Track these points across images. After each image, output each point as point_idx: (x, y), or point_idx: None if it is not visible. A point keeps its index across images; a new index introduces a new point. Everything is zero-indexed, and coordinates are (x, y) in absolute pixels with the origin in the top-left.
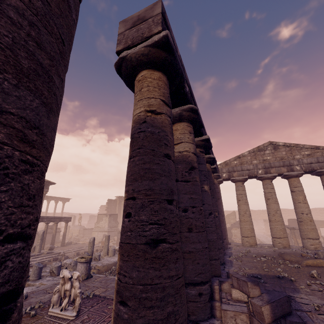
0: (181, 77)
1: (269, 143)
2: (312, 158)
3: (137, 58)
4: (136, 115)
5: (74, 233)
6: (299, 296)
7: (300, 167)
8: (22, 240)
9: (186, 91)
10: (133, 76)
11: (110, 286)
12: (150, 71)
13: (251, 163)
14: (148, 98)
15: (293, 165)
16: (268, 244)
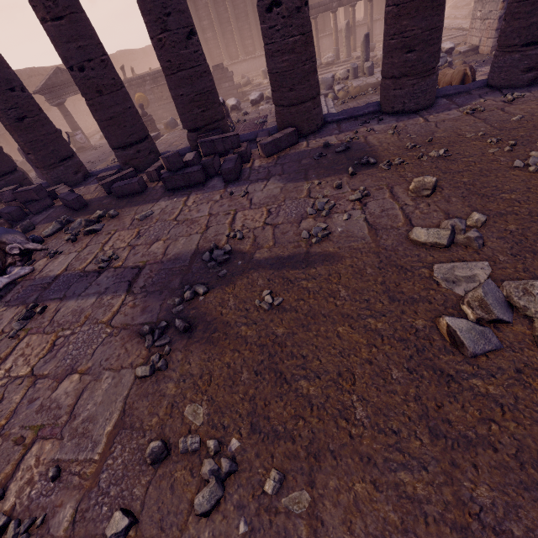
0: None
1: None
2: None
3: None
4: None
5: None
6: (272, 184)
7: None
8: (15, 109)
9: None
10: None
11: None
12: None
13: None
14: None
15: None
16: None
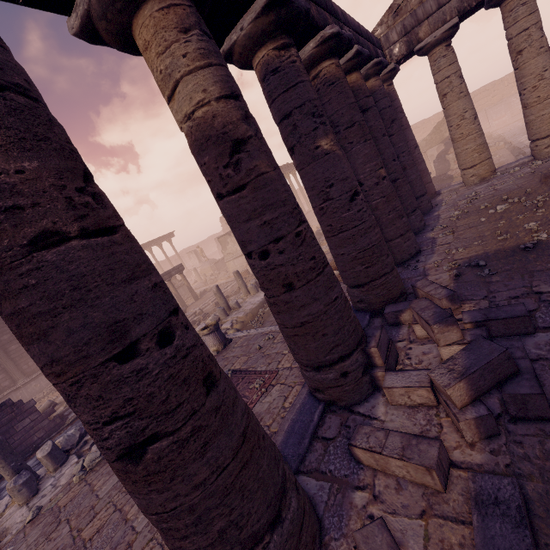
0: None
1: None
2: None
3: None
4: None
5: (207, 273)
6: None
7: None
8: None
9: None
10: None
11: (253, 350)
12: None
13: None
14: None
15: None
16: (521, 159)
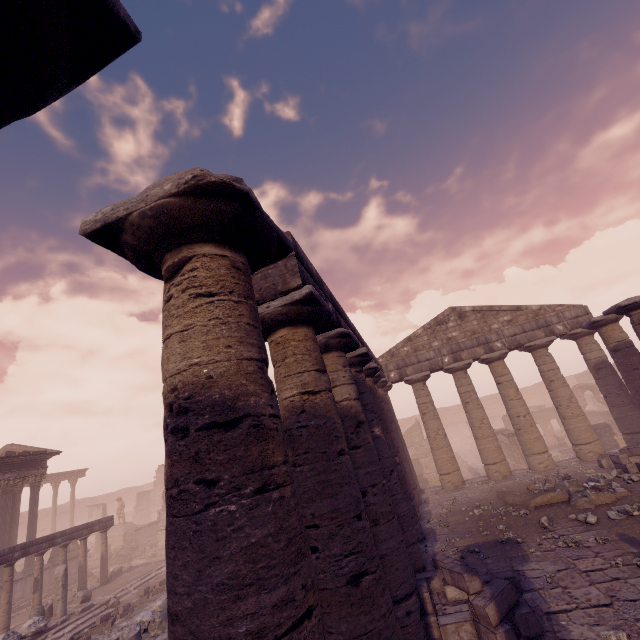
0: (328, 315)
1: (451, 309)
2: (514, 327)
3: (272, 318)
4: (287, 400)
5: (112, 545)
6: (529, 567)
7: (502, 344)
8: None
9: (331, 317)
10: (265, 333)
11: None
12: (292, 329)
13: (431, 347)
14: (299, 374)
15: (491, 341)
16: (480, 477)
